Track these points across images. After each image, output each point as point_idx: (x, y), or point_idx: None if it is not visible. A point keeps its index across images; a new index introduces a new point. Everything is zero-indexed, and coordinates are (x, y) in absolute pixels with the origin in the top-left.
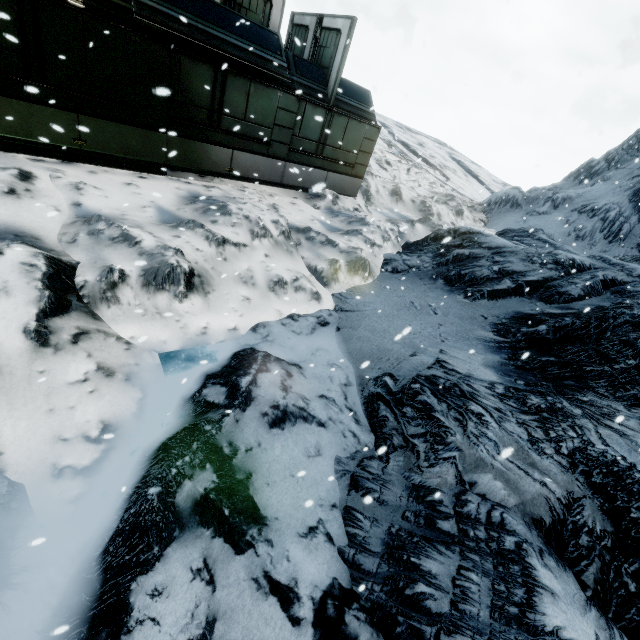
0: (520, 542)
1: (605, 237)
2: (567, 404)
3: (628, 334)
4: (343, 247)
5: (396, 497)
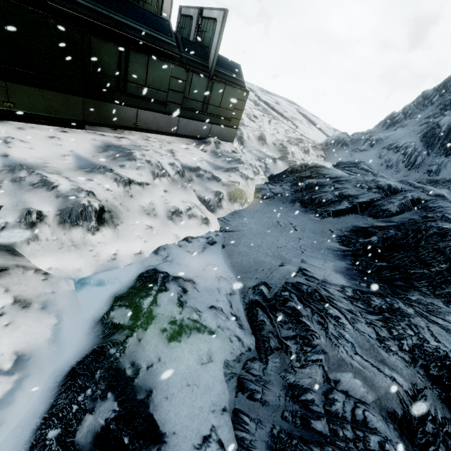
0: (383, 442)
1: (406, 166)
2: (402, 304)
3: (438, 243)
4: (225, 181)
5: (275, 397)
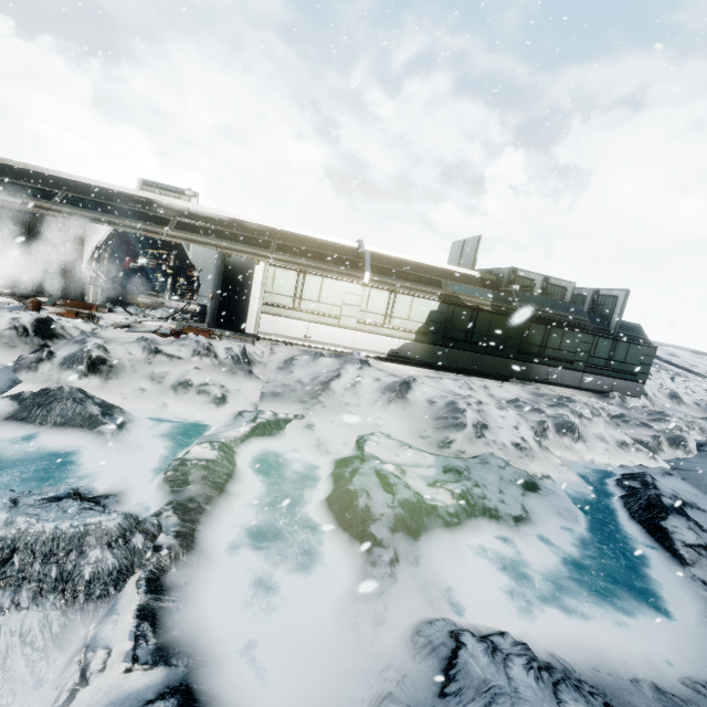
0: None
1: None
2: None
3: None
4: (657, 428)
5: None
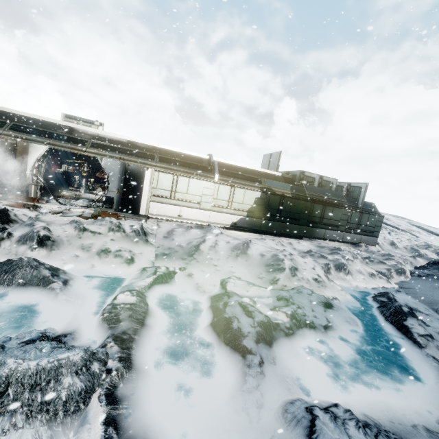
0: None
1: None
2: None
3: None
4: (389, 264)
5: None
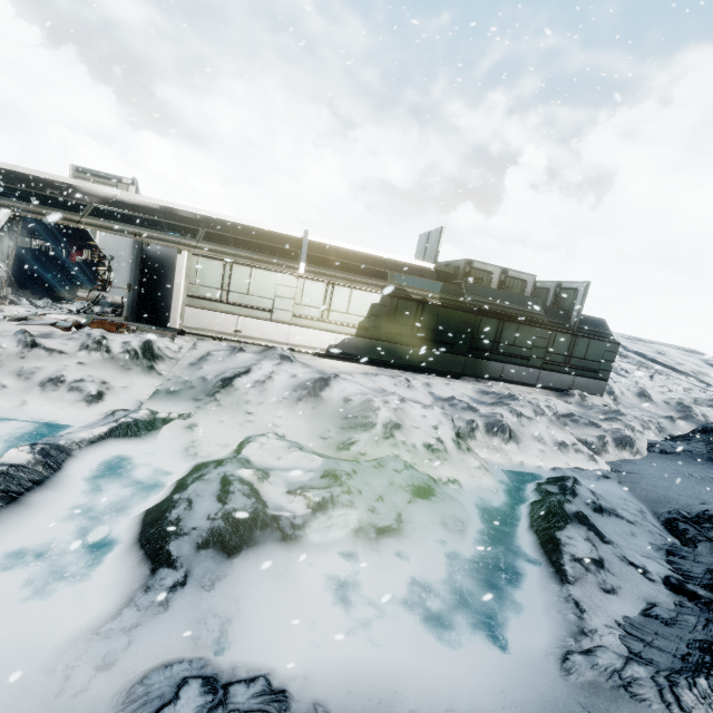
0: None
1: None
2: None
3: None
4: (606, 428)
5: (709, 560)
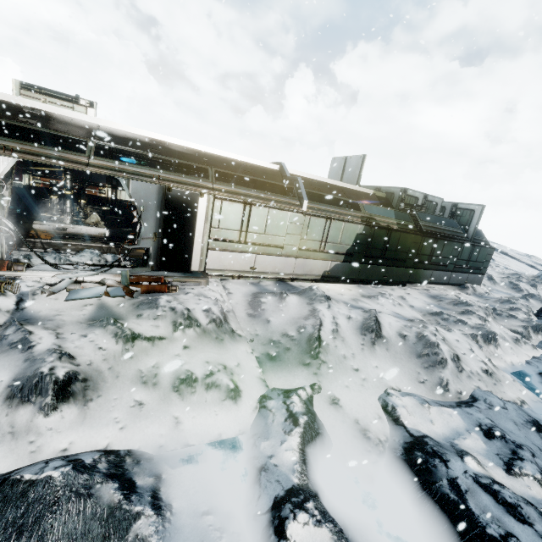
0: None
1: None
2: None
3: None
4: (521, 318)
5: None
